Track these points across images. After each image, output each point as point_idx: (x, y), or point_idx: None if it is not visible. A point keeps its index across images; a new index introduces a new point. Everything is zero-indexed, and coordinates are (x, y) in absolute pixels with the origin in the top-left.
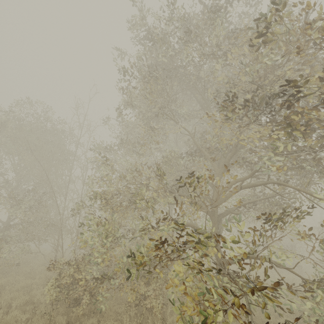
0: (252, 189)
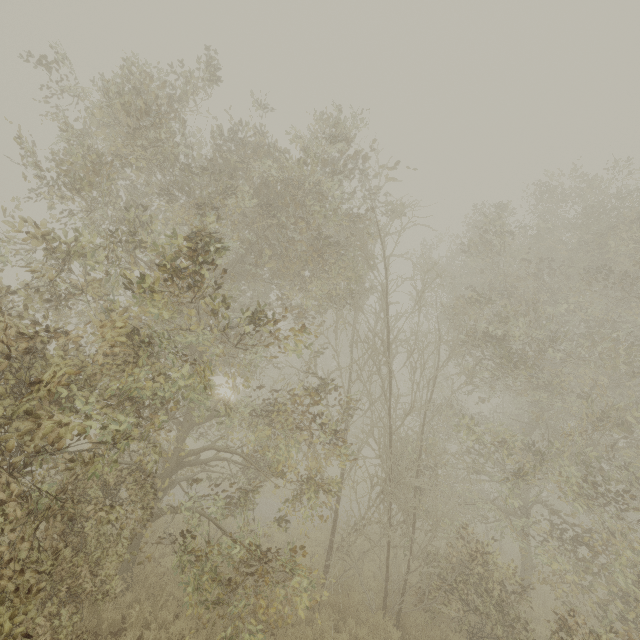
0: None
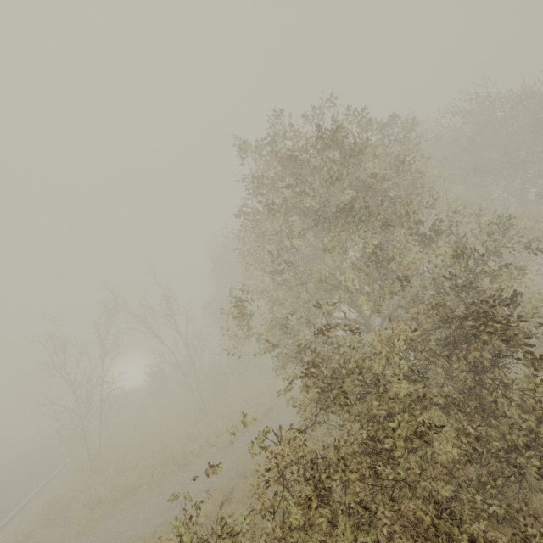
0: None
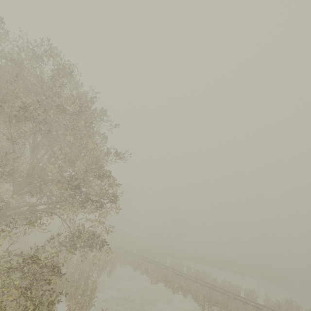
0: (21, 198)
